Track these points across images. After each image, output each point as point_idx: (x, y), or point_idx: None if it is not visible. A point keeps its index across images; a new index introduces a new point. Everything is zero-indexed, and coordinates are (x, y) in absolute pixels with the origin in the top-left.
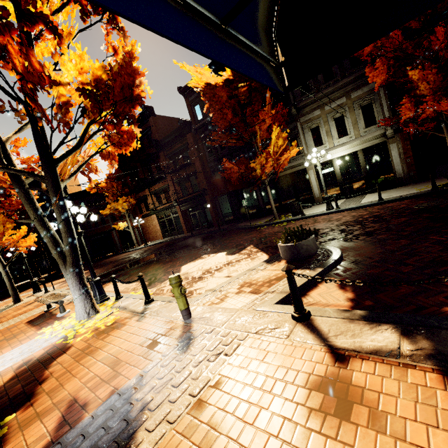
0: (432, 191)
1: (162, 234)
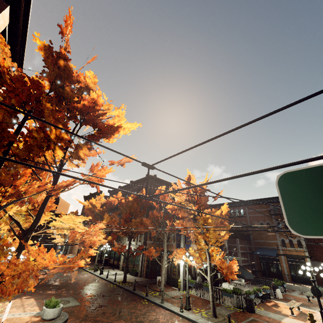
0: (112, 281)
1: (77, 253)
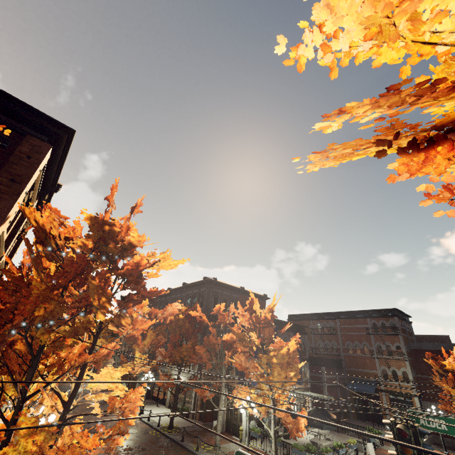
0: (155, 426)
1: None
